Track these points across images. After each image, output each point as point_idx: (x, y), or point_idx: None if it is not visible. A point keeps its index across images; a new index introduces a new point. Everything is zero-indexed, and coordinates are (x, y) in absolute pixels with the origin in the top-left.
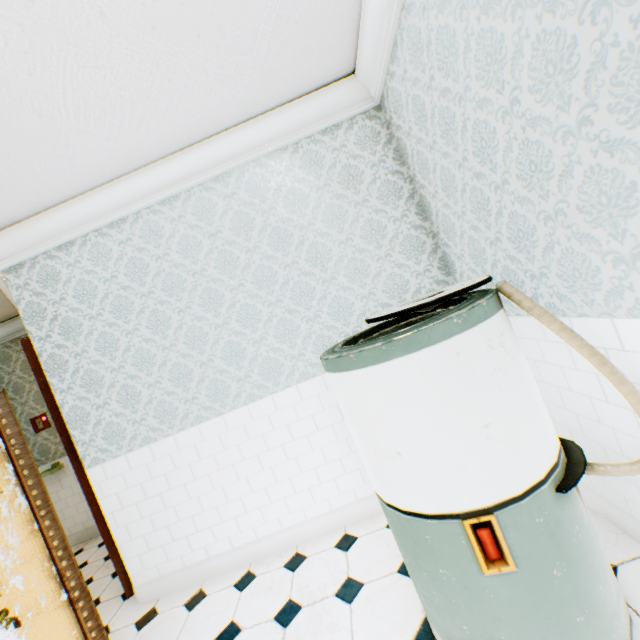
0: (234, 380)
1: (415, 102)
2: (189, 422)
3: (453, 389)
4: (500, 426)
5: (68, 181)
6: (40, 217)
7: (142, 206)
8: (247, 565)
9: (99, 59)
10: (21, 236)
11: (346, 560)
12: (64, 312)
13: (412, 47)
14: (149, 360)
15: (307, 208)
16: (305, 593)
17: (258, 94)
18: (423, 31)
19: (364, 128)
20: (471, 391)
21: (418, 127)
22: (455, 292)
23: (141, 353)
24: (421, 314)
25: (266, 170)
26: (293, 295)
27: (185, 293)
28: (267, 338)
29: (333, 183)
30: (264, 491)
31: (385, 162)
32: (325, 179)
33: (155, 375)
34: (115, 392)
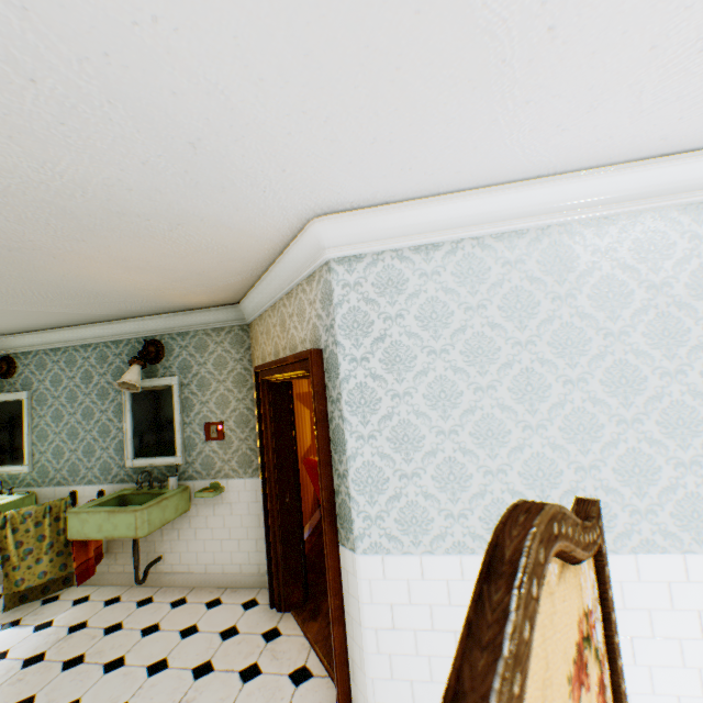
0: (624, 509)
1: None
2: None
3: None
4: None
5: (504, 163)
6: (419, 203)
7: (558, 221)
8: None
9: None
10: (379, 221)
11: None
12: (395, 333)
13: None
14: (496, 435)
15: None
16: None
17: None
18: None
19: None
20: None
21: None
22: None
23: (487, 422)
24: None
25: None
26: None
27: (582, 358)
28: (701, 464)
29: None
30: None
31: None
32: None
33: (499, 459)
34: (432, 463)
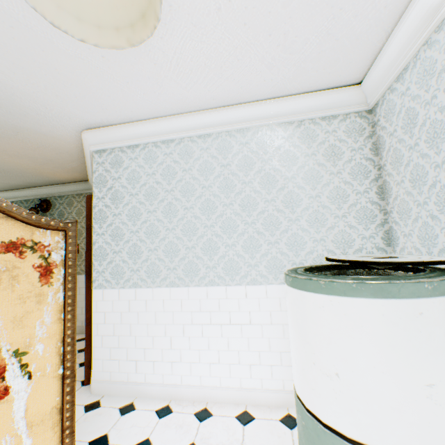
0: (204, 266)
1: (408, 112)
2: (165, 283)
3: (407, 342)
4: (443, 391)
5: (150, 108)
6: (126, 125)
7: (186, 135)
8: (168, 400)
9: (204, 37)
10: (111, 133)
11: (242, 432)
12: (117, 186)
13: (422, 72)
14: (155, 233)
15: (294, 166)
16: (206, 444)
17: (288, 82)
18: (439, 61)
19: (354, 122)
20: (424, 350)
21: (403, 130)
22: (421, 262)
23: (152, 227)
24: (369, 268)
25: (274, 133)
26: (264, 222)
27: (193, 197)
28: (236, 245)
29: (318, 154)
30: (197, 352)
31: (362, 150)
32: (313, 150)
33: (155, 244)
34: (128, 246)
